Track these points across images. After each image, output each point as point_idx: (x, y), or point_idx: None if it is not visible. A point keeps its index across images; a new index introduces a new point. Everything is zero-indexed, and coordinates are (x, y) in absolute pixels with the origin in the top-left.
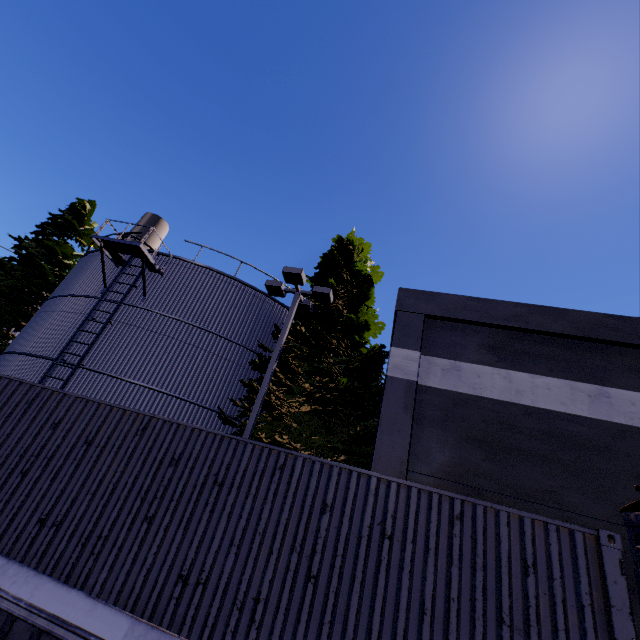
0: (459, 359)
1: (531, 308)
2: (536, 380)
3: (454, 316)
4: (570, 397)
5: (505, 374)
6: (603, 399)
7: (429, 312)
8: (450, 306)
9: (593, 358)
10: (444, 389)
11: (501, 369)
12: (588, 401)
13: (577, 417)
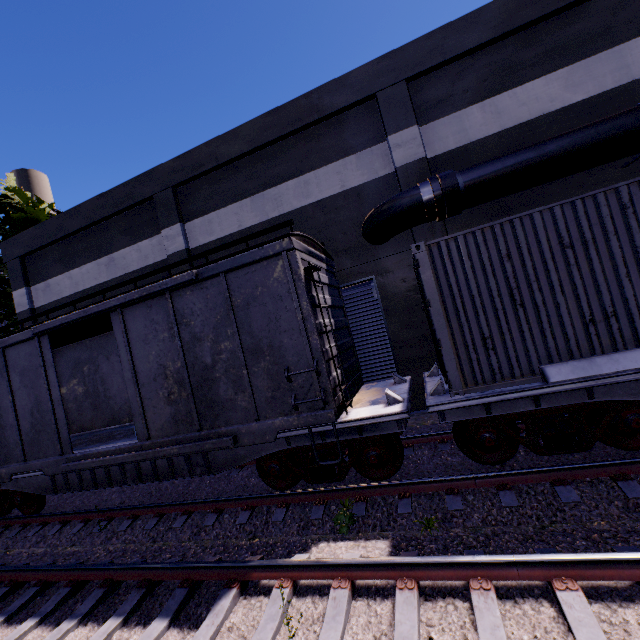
0: (48, 278)
1: (64, 216)
2: (83, 270)
3: (31, 249)
4: (98, 272)
5: (69, 275)
6: (112, 264)
7: (19, 254)
8: (27, 242)
9: (105, 235)
10: (47, 304)
11: (67, 273)
12: (106, 270)
13: (103, 284)
